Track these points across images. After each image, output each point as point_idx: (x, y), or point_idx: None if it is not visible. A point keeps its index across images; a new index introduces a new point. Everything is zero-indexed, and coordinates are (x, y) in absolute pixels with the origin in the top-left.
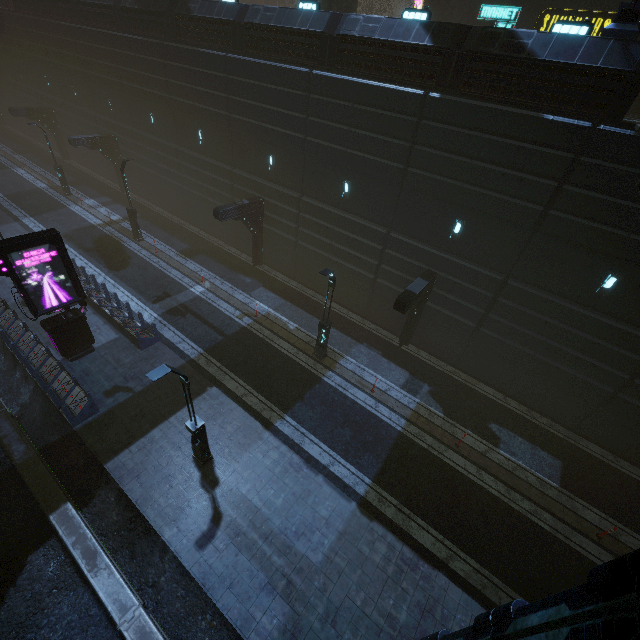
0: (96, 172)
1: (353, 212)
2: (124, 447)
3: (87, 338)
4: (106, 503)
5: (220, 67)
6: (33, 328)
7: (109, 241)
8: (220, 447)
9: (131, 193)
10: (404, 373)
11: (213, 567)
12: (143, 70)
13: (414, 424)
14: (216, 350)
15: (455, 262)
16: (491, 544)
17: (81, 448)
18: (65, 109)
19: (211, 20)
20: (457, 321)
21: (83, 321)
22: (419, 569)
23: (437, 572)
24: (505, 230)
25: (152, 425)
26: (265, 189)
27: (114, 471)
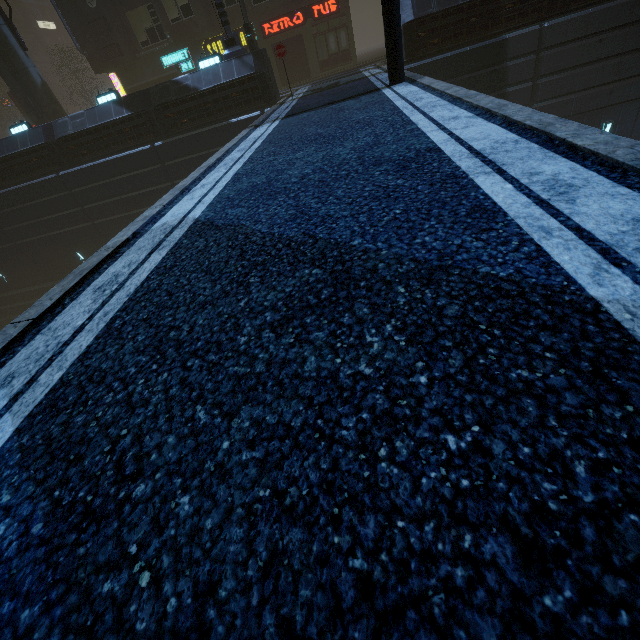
0: None
1: None
2: None
3: None
4: None
5: None
6: None
7: None
8: None
9: None
10: None
11: None
12: None
13: None
14: None
15: None
16: None
17: None
18: None
19: None
20: None
21: None
22: None
23: None
24: None
25: None
26: None
27: None
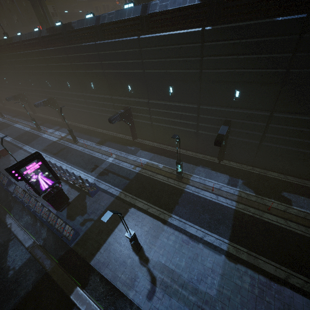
0: (49, 116)
1: (177, 101)
2: (97, 251)
3: (65, 198)
4: (95, 282)
5: (94, 50)
6: (40, 199)
7: (63, 147)
8: (144, 240)
9: (67, 121)
10: (226, 176)
11: (159, 309)
12: (58, 63)
13: (241, 203)
14: (127, 188)
15: (240, 112)
16: (308, 263)
17: (76, 256)
18: (29, 91)
19: (84, 28)
20: (248, 142)
21: (61, 191)
22: (272, 287)
23: (283, 287)
24: (265, 88)
25: (107, 236)
26: (130, 102)
27: (95, 265)
